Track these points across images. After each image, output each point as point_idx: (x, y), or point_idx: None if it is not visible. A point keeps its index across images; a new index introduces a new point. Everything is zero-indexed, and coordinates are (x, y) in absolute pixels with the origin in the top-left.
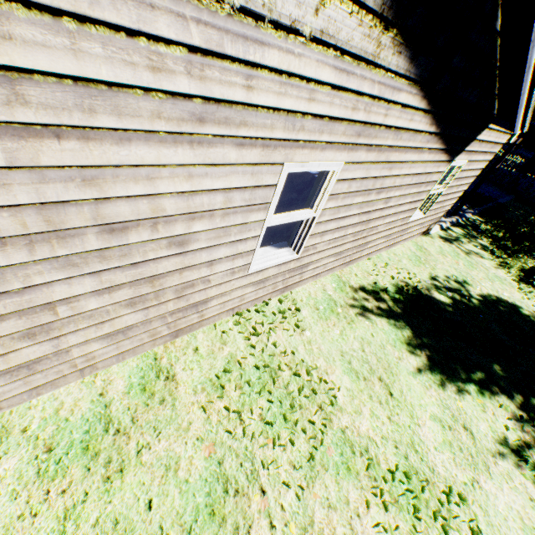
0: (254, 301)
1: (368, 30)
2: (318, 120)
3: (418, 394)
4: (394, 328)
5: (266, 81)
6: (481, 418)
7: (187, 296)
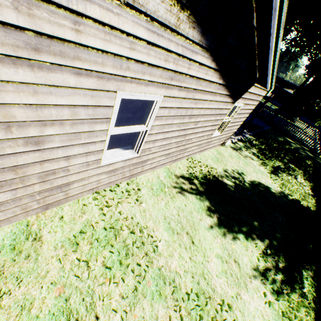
0: (109, 184)
1: (169, 7)
2: (140, 64)
3: (209, 241)
4: (199, 201)
5: (92, 28)
6: (245, 254)
7: (51, 180)
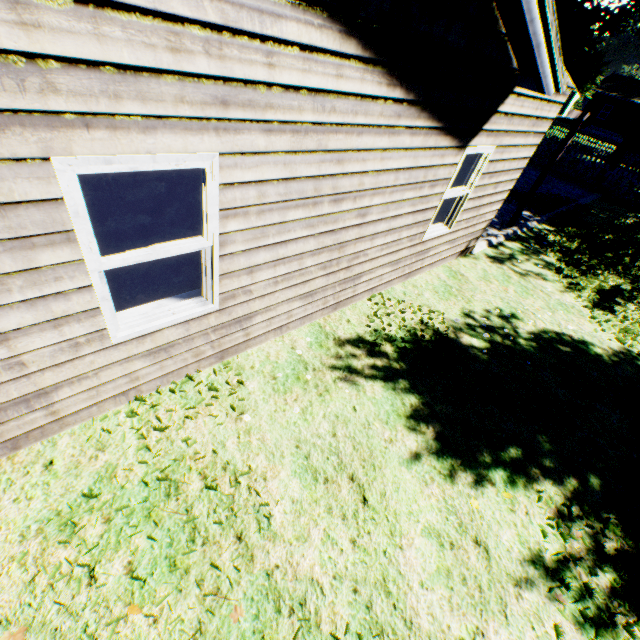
0: (166, 377)
1: None
2: (86, 72)
3: (410, 495)
4: (392, 395)
5: None
6: (507, 522)
7: None
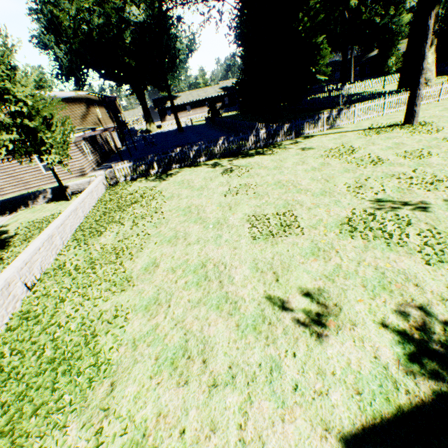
0: None
1: None
2: None
3: None
4: None
5: None
6: None
7: None
